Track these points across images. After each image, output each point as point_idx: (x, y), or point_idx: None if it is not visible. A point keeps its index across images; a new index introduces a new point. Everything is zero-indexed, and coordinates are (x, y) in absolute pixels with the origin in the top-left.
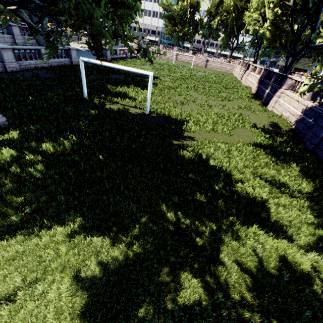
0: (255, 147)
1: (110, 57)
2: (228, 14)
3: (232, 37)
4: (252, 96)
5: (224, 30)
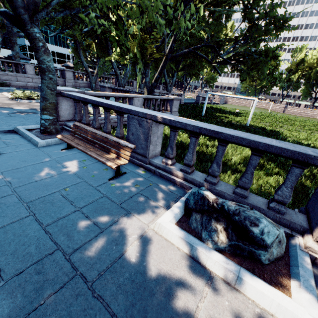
0: None
1: (201, 102)
2: (310, 69)
3: (315, 87)
4: None
5: (305, 82)
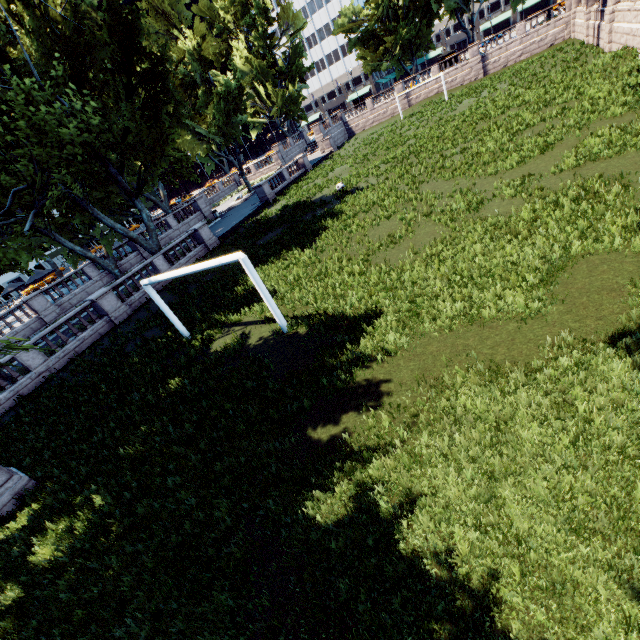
0: None
1: (274, 193)
2: None
3: None
4: None
5: None
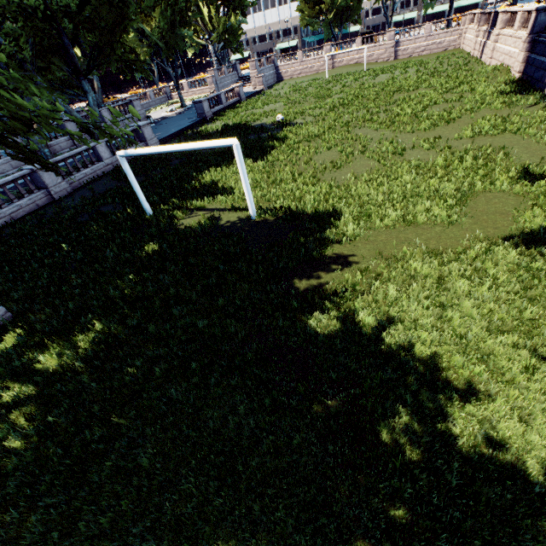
0: (526, 245)
1: (211, 112)
2: None
3: None
4: (513, 88)
5: None
